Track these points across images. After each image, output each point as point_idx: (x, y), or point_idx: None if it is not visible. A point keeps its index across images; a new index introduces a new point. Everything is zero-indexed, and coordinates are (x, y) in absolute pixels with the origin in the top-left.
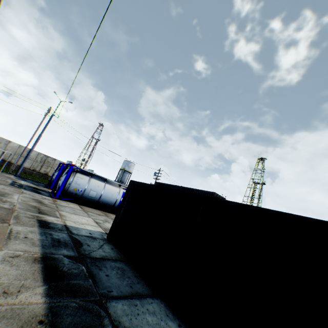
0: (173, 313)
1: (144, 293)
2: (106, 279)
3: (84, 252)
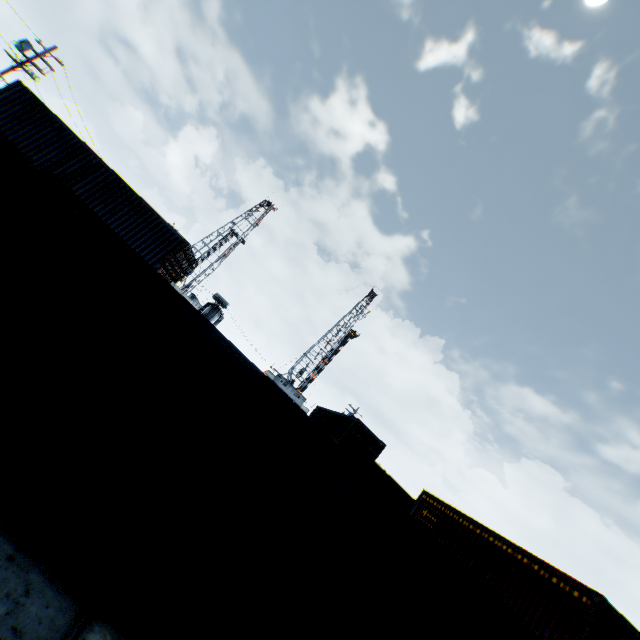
0: None
1: (59, 632)
2: None
3: None
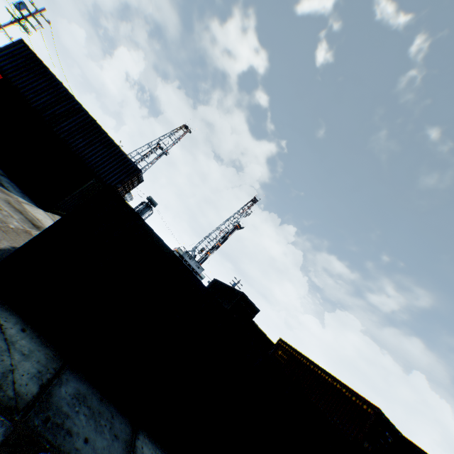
0: (157, 445)
1: (129, 435)
2: (93, 452)
3: (8, 396)
